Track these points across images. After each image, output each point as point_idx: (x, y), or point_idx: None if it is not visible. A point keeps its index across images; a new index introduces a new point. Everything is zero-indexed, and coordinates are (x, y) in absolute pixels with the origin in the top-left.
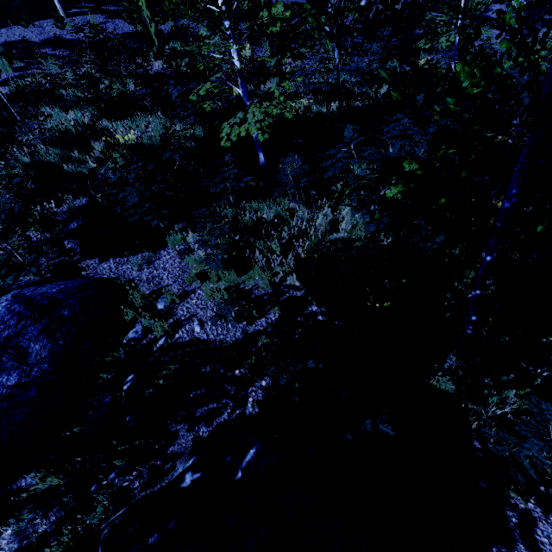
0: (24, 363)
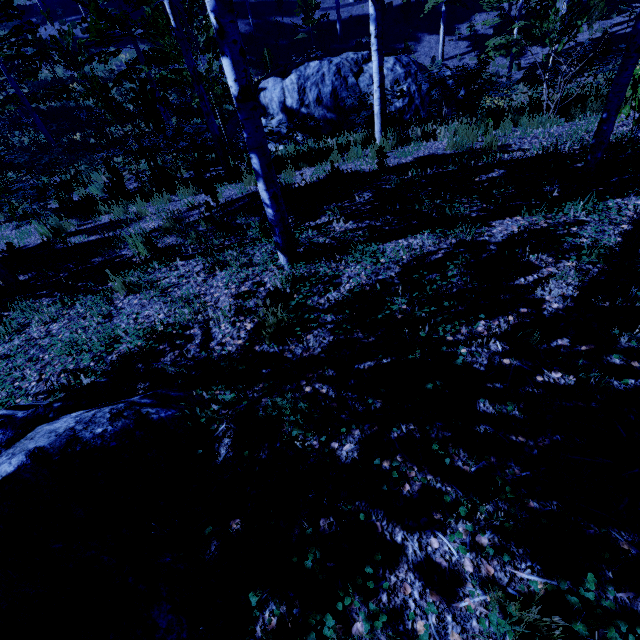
0: None
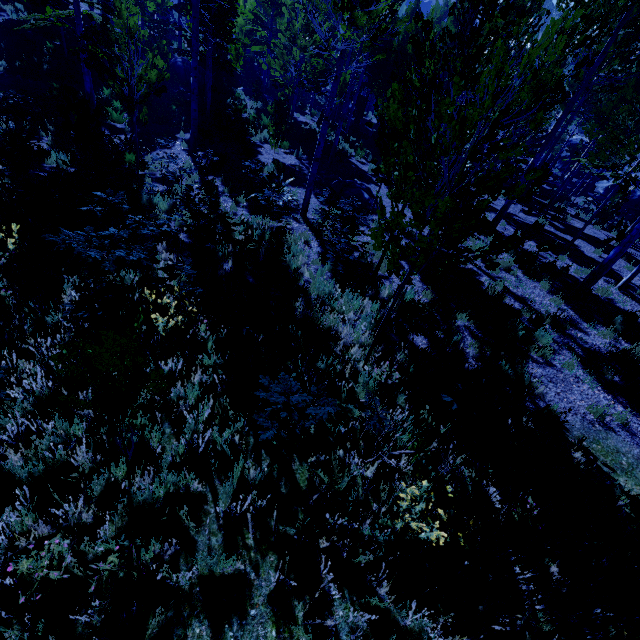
0: (631, 197)
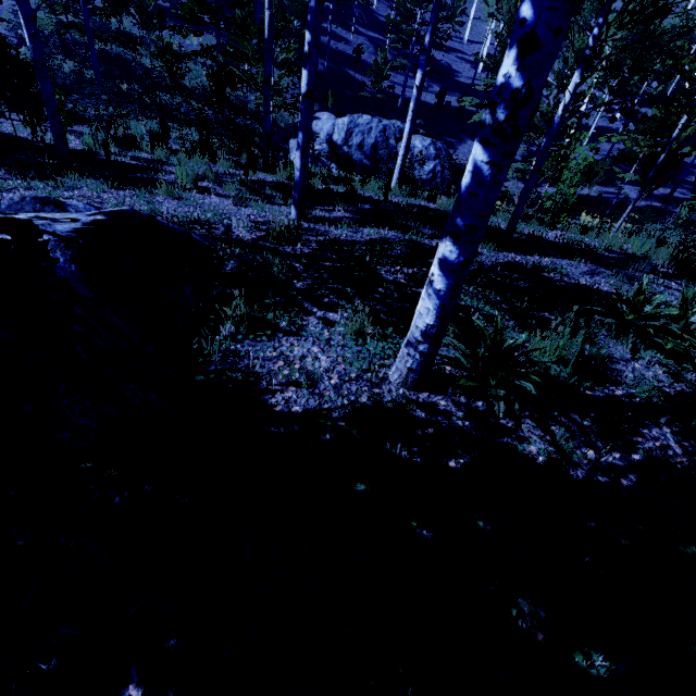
0: None
